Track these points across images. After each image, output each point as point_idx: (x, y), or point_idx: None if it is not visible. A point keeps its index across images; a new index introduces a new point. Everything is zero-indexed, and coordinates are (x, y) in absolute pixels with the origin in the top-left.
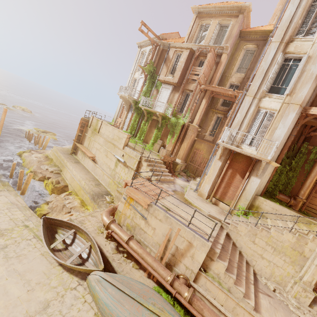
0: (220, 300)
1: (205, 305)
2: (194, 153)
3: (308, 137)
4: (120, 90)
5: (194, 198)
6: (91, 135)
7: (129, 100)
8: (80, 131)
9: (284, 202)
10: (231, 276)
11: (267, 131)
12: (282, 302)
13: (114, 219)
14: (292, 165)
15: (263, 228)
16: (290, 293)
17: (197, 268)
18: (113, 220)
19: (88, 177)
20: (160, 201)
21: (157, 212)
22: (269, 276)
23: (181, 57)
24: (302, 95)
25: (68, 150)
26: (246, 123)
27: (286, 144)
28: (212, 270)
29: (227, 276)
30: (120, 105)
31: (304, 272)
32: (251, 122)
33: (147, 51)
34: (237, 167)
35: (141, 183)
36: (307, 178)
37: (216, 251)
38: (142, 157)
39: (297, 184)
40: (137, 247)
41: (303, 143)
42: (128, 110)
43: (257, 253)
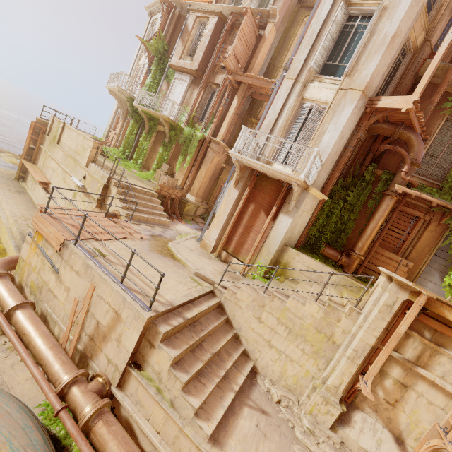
0: (156, 422)
1: (117, 433)
2: (220, 188)
3: (379, 157)
4: (110, 80)
5: (187, 249)
6: (49, 147)
7: (121, 96)
8: (33, 141)
9: (332, 261)
10: (178, 376)
11: (311, 138)
12: (286, 423)
13: (5, 272)
14: (349, 200)
15: (275, 294)
16: (305, 406)
17: (124, 362)
18: (2, 274)
19: (28, 214)
20: (98, 242)
21: (74, 257)
22: (277, 378)
23: (205, 27)
24: (367, 74)
25: (15, 174)
26: (282, 125)
27: (339, 163)
28: (150, 365)
29: (172, 377)
30: (115, 110)
31: (331, 370)
32: (289, 125)
33: (159, 19)
34: (262, 199)
35: (82, 214)
36: (369, 222)
37: (159, 330)
38: (113, 179)
39: (356, 232)
40: (27, 323)
41: (369, 166)
42: (125, 117)
43: (263, 339)
